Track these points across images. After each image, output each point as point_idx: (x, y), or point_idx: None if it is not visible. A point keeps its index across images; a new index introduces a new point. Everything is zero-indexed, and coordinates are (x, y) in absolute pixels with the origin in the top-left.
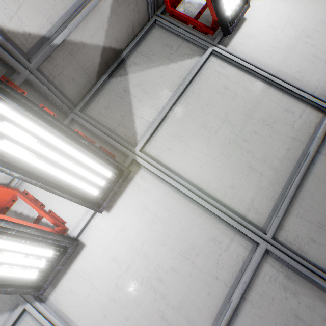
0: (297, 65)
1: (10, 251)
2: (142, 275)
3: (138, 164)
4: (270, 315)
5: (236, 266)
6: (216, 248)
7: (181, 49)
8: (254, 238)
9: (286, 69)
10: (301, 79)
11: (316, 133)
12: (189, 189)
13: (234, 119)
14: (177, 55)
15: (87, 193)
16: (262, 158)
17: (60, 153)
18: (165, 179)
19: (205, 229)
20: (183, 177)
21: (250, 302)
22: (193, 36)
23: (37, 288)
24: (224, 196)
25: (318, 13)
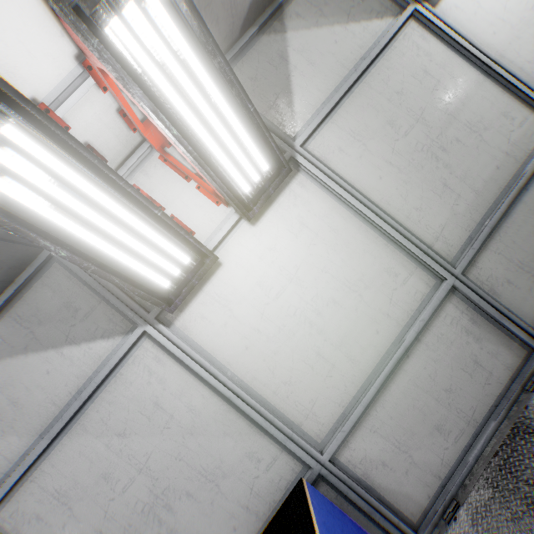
0: (528, 52)
1: (147, 242)
2: (295, 306)
3: (297, 165)
4: (446, 360)
5: (413, 303)
6: (390, 282)
7: (367, 3)
8: (440, 271)
9: (511, 54)
10: (530, 72)
11: None
12: (364, 205)
13: (432, 118)
14: (361, 12)
15: (236, 188)
16: (462, 175)
17: (219, 118)
18: (333, 187)
19: (379, 258)
20: (356, 189)
21: (425, 344)
22: None
23: (166, 304)
24: (408, 219)
25: None
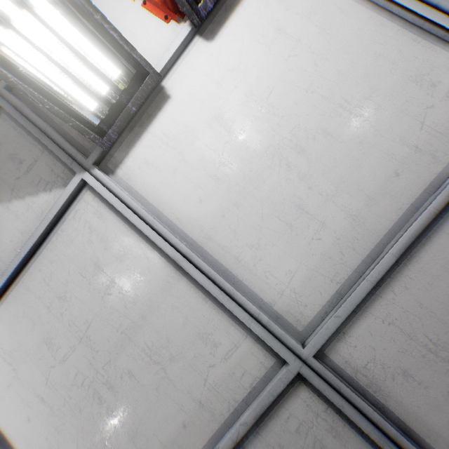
0: (253, 229)
1: None
2: None
3: None
4: None
5: None
6: None
7: (35, 169)
8: None
9: (225, 234)
10: (254, 265)
11: (251, 403)
12: None
13: (100, 338)
14: (28, 183)
15: None
16: (132, 430)
17: None
18: None
19: None
20: (1, 431)
21: None
22: (51, 145)
23: None
24: None
25: (345, 79)
